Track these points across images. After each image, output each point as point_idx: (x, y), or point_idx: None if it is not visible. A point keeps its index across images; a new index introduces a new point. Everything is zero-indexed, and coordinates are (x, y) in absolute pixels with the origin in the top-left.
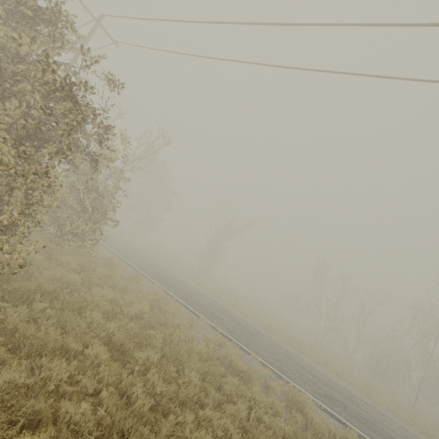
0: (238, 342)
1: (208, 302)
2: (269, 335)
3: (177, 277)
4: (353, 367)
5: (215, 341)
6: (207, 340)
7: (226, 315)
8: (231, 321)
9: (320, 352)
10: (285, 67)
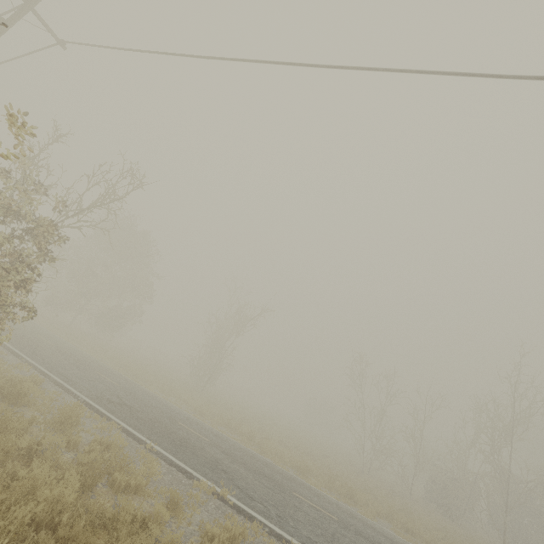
0: (264, 519)
1: (208, 441)
2: (306, 481)
3: (157, 401)
4: (415, 504)
5: (223, 539)
6: (207, 537)
7: (238, 460)
8: (248, 471)
9: (374, 490)
10: (321, 66)
